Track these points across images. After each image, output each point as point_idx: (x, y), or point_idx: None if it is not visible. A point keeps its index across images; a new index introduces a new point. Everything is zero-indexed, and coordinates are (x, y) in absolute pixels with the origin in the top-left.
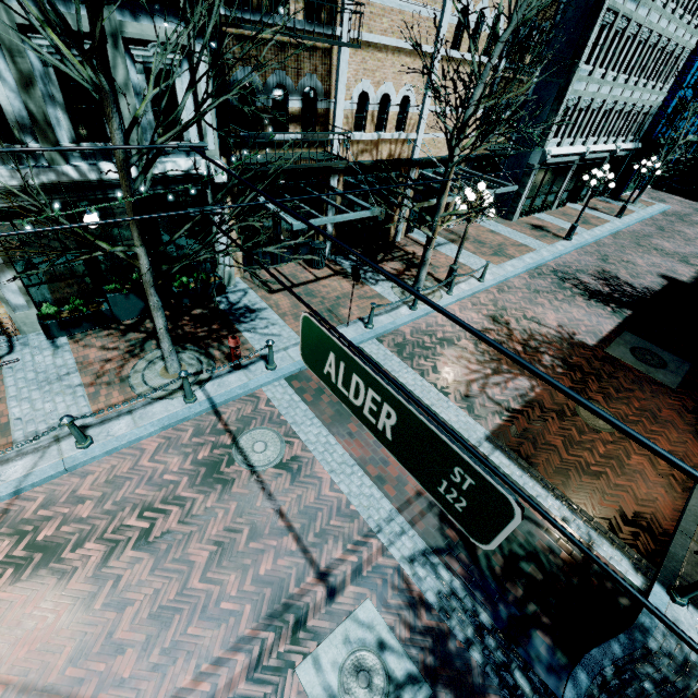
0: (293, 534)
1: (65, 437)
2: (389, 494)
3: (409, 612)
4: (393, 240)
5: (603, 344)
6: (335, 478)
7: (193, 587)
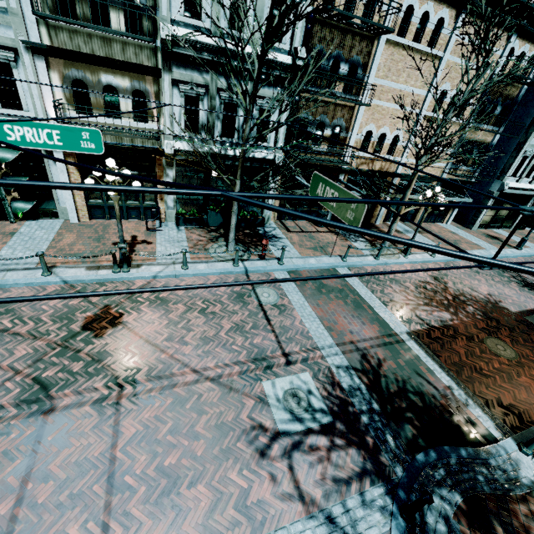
0: (274, 334)
1: (177, 263)
2: (333, 336)
3: (329, 386)
4: (374, 223)
5: (524, 313)
6: (303, 319)
7: (221, 335)
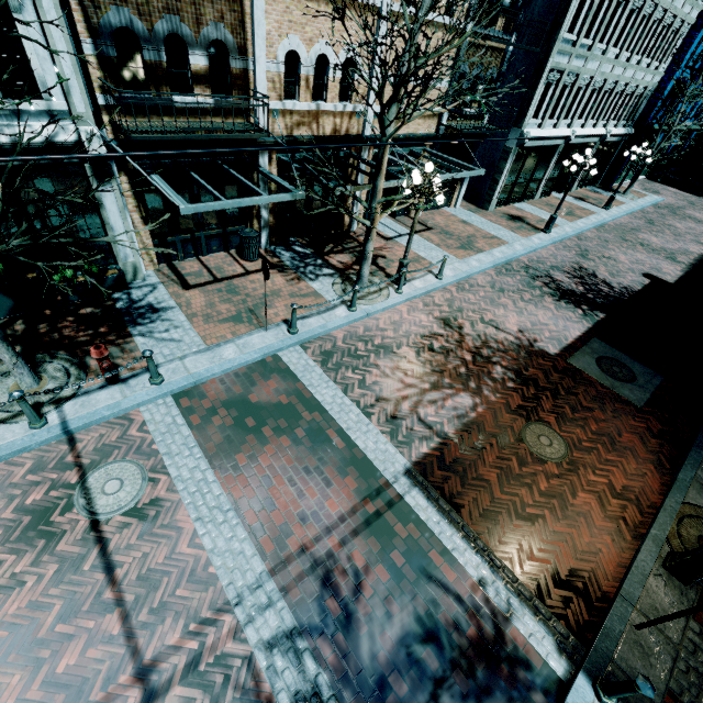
0: (121, 611)
1: None
2: (265, 550)
3: None
4: (348, 229)
5: (567, 352)
6: (200, 528)
7: None
